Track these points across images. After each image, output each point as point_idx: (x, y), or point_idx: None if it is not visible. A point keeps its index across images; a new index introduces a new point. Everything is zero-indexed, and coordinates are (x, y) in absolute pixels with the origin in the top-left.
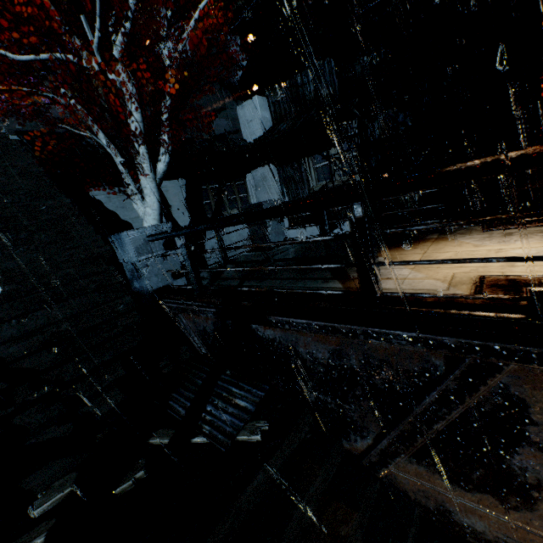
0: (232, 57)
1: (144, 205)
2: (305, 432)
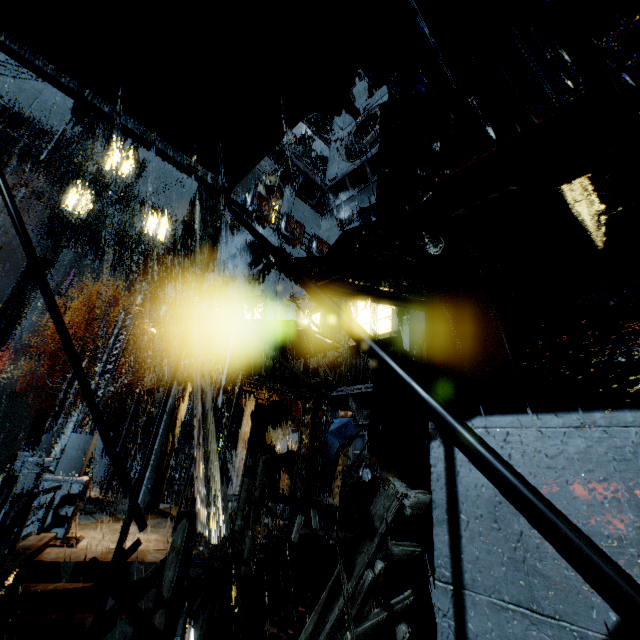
0: None
1: (61, 442)
2: None
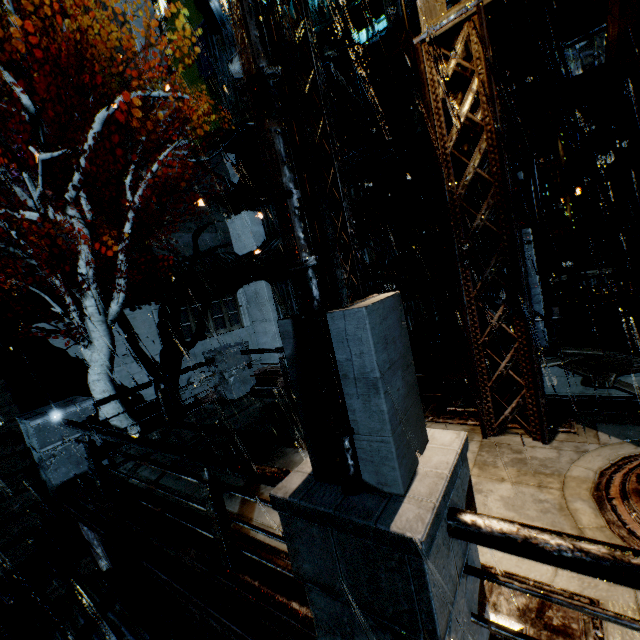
0: (220, 175)
1: (90, 350)
2: None
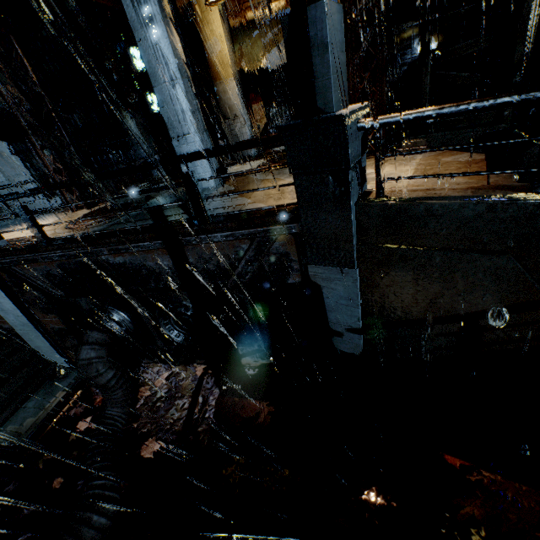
0: None
1: None
2: None
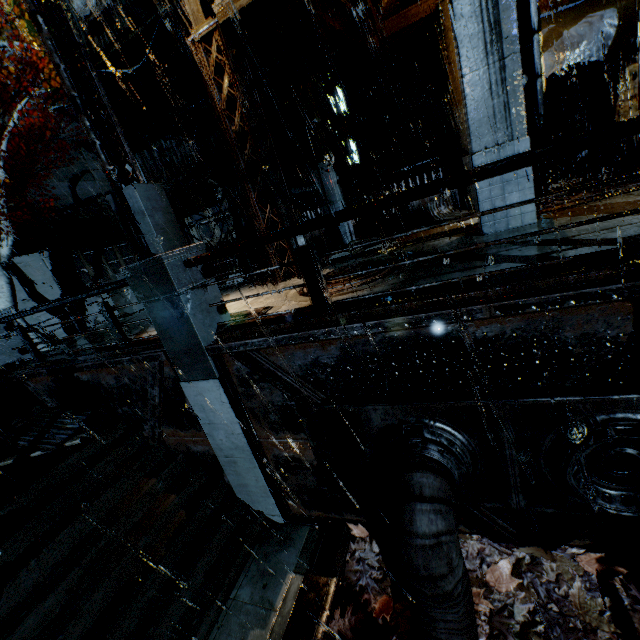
0: None
1: None
2: (119, 434)
